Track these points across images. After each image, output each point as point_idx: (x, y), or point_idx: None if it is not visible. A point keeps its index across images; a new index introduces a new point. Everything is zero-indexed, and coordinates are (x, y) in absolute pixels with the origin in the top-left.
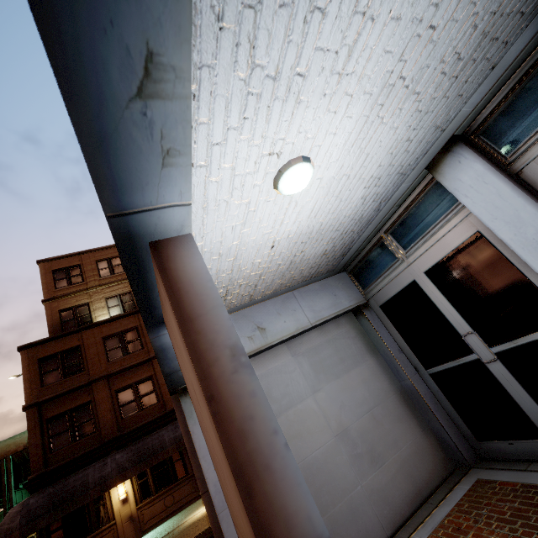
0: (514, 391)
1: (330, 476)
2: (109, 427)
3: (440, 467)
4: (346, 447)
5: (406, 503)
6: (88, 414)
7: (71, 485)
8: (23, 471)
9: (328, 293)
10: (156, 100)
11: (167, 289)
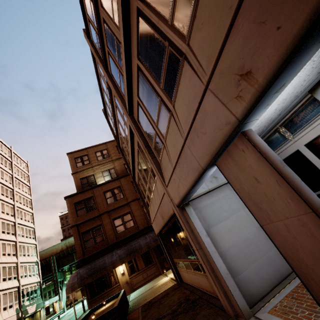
0: None
1: (257, 245)
2: (111, 237)
3: None
4: (263, 233)
5: None
6: (100, 230)
7: (98, 264)
8: (60, 263)
9: None
10: (276, 93)
11: (254, 145)
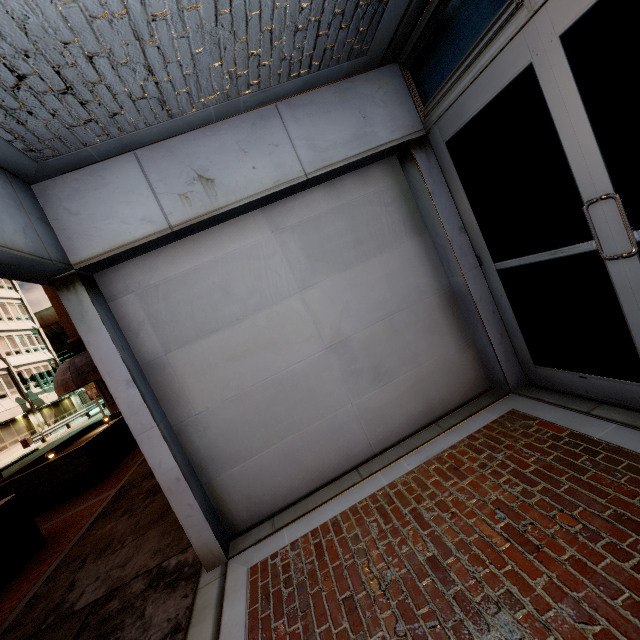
0: (635, 311)
1: (311, 393)
2: None
3: (470, 387)
4: (341, 362)
5: (408, 423)
6: None
7: None
8: None
9: (350, 112)
10: None
11: None
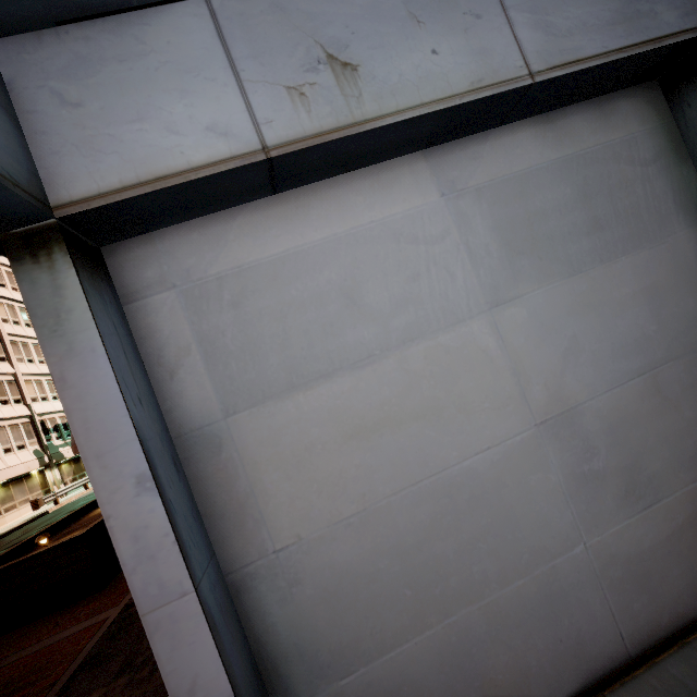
0: None
1: (506, 517)
2: None
3: None
4: (563, 454)
5: (694, 593)
6: None
7: None
8: None
9: None
10: None
11: None
